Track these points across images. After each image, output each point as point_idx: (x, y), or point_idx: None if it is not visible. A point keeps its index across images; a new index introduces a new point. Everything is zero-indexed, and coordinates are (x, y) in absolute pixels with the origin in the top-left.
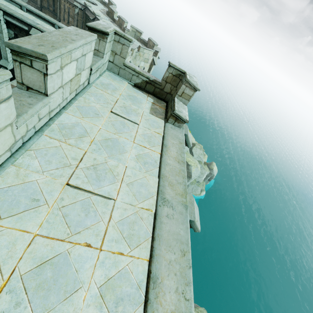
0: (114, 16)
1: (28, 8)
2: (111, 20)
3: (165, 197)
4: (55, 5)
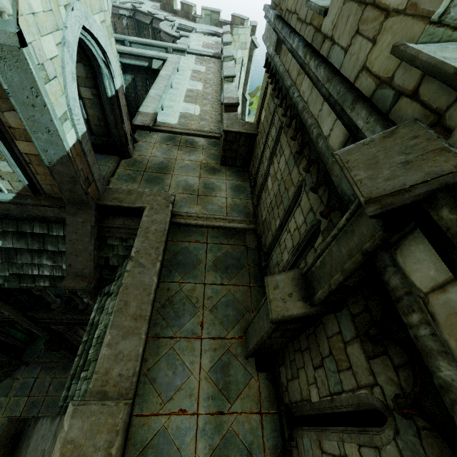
0: (174, 7)
1: None
2: (171, 14)
3: None
4: None
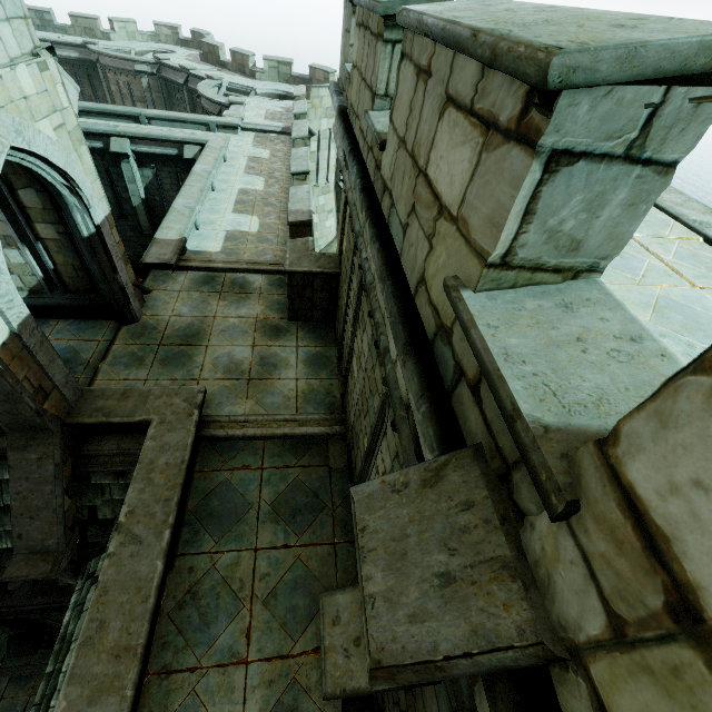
0: (221, 57)
1: (81, 107)
2: (217, 68)
3: (694, 220)
4: (99, 92)
